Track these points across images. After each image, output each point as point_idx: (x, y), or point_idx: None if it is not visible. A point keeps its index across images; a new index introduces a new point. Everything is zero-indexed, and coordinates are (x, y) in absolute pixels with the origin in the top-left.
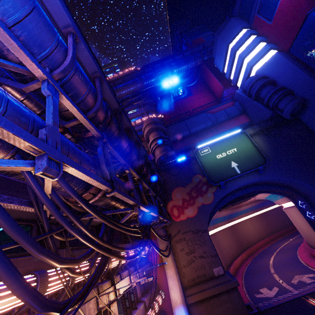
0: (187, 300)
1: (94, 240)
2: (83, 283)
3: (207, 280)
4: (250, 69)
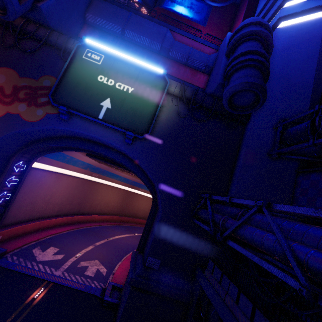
0: None
1: None
2: None
3: None
4: (276, 23)
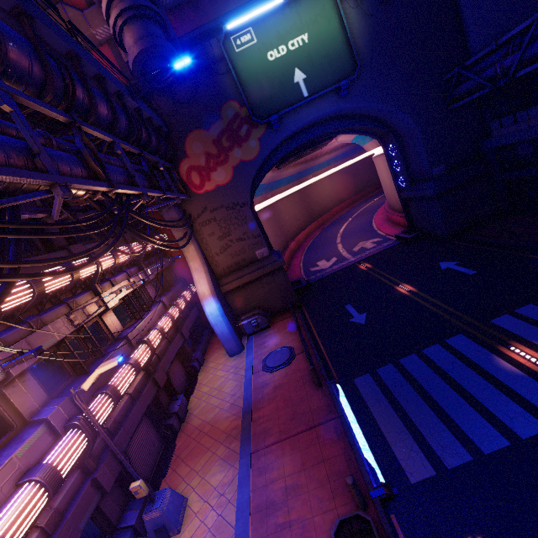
0: (222, 290)
1: (35, 245)
2: (30, 305)
3: (248, 265)
4: None
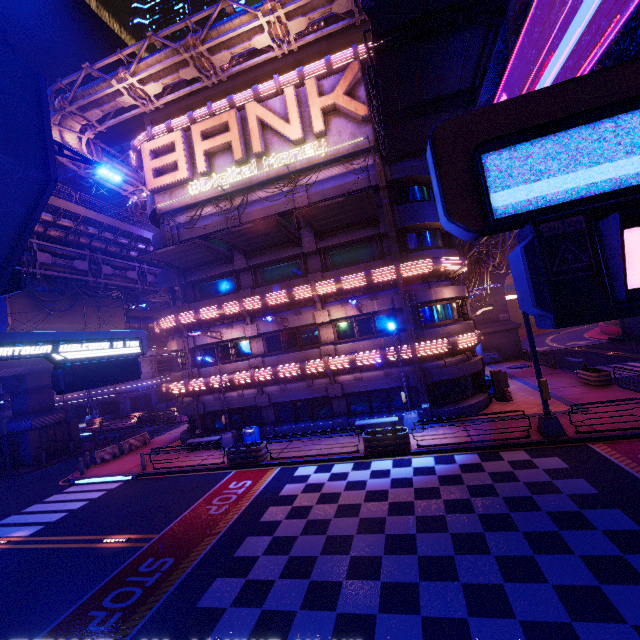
0: None
1: None
2: None
3: (491, 322)
4: None
